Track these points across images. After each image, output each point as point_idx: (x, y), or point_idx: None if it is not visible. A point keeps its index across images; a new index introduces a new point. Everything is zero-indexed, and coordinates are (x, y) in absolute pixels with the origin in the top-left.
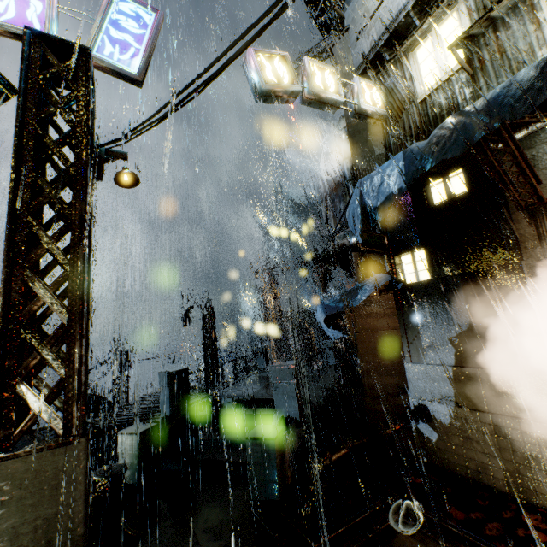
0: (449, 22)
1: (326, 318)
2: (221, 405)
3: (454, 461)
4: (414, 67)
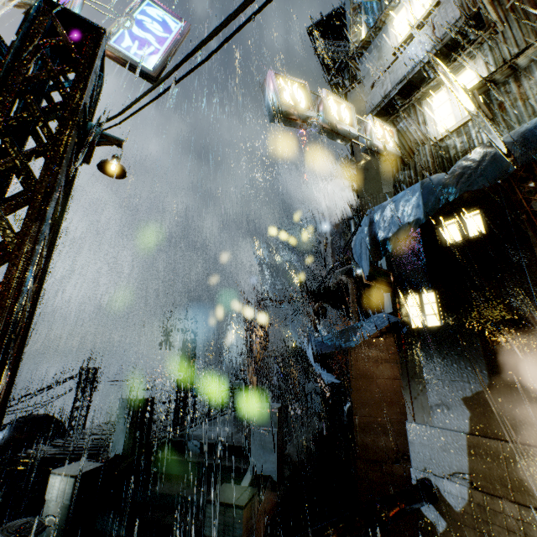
0: (466, 74)
1: (318, 357)
2: (186, 448)
3: None
4: (428, 113)
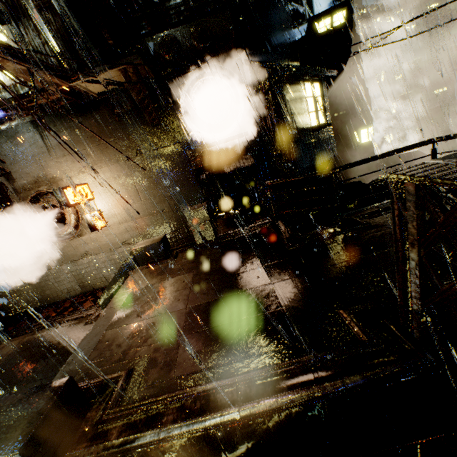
0: None
1: None
2: None
3: (19, 307)
4: None
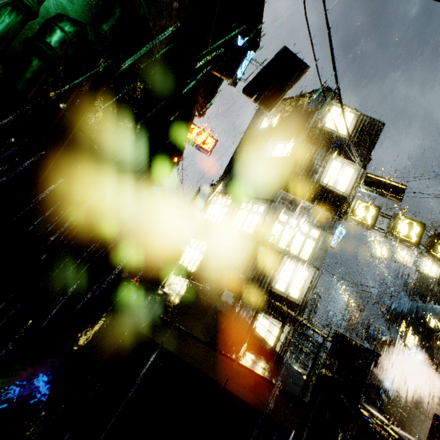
0: None
1: (367, 336)
2: (311, 339)
3: (387, 410)
4: None
